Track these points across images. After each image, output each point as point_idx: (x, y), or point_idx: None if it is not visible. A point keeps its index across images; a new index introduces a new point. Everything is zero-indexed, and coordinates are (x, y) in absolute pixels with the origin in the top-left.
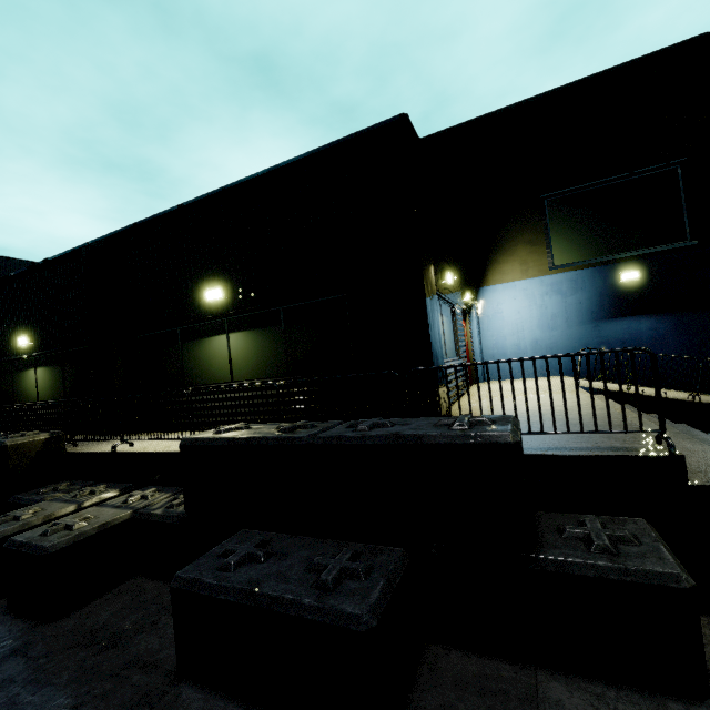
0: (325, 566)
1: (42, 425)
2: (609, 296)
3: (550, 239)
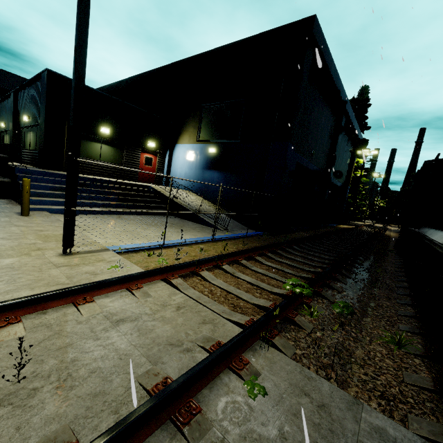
0: None
1: None
2: (210, 159)
3: (201, 127)
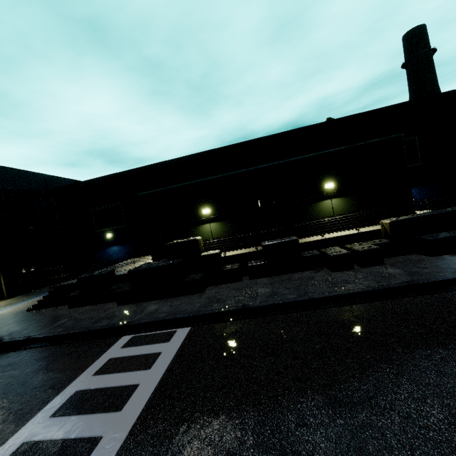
0: (454, 232)
1: (272, 238)
2: None
3: None
